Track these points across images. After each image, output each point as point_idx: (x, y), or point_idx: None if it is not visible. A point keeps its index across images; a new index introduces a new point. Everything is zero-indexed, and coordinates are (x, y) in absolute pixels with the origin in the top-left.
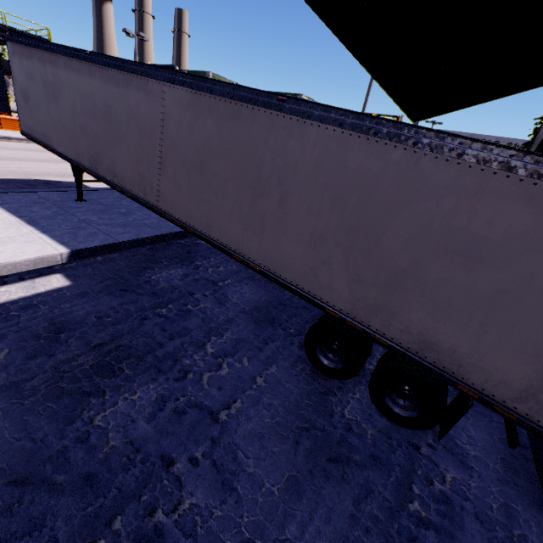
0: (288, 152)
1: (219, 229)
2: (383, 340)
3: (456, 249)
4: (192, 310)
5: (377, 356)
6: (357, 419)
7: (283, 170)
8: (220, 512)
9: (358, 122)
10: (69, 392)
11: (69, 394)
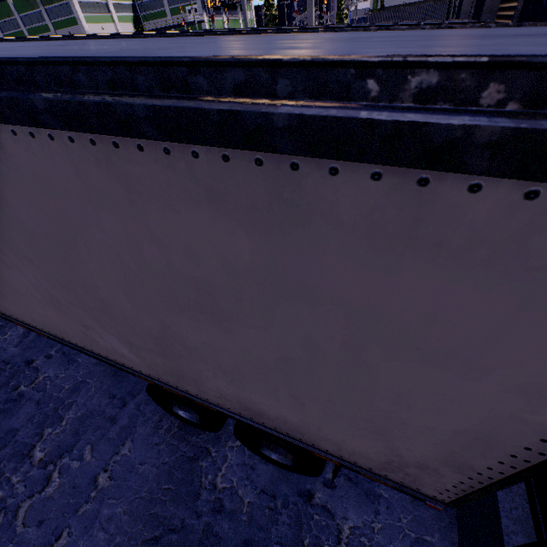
0: None
1: None
2: (210, 407)
3: (188, 303)
4: (24, 394)
5: None
6: (233, 485)
7: None
8: None
9: None
10: None
11: None
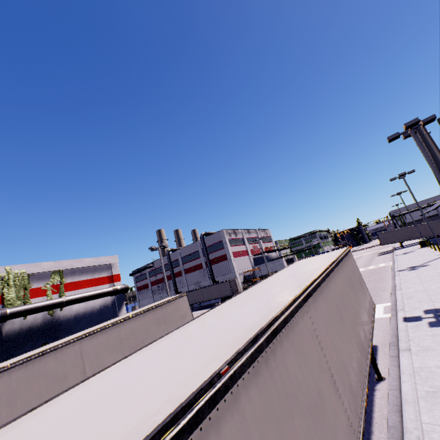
0: None
1: None
2: None
3: None
4: None
5: None
6: None
7: None
8: None
9: None
10: None
11: None
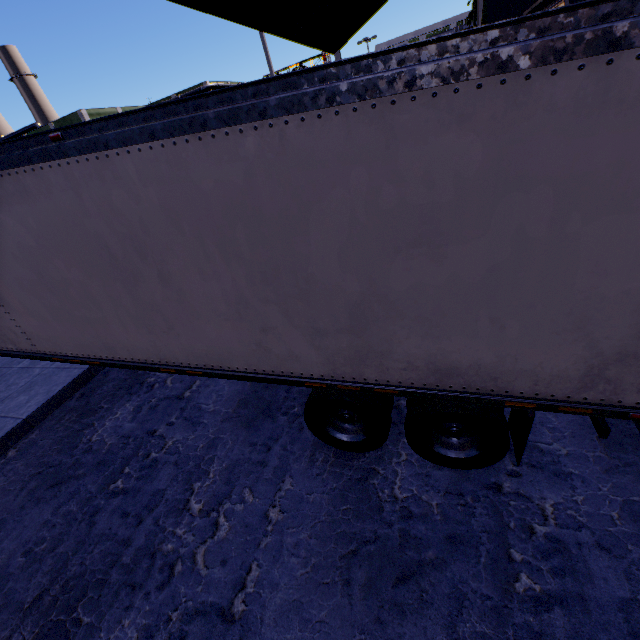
0: (120, 209)
1: (123, 346)
2: (390, 390)
3: (407, 240)
4: (158, 459)
5: None
6: (414, 493)
7: (133, 236)
8: None
9: (170, 120)
10: None
11: None
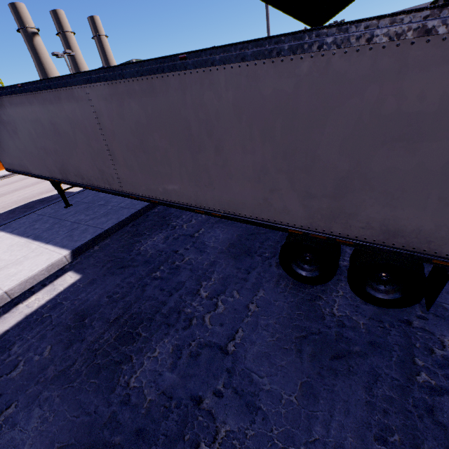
0: (206, 104)
1: (176, 192)
2: (348, 241)
3: (393, 136)
4: (180, 266)
5: (348, 252)
6: (347, 314)
7: (208, 122)
8: (252, 432)
9: (258, 49)
10: (104, 366)
11: (104, 368)
